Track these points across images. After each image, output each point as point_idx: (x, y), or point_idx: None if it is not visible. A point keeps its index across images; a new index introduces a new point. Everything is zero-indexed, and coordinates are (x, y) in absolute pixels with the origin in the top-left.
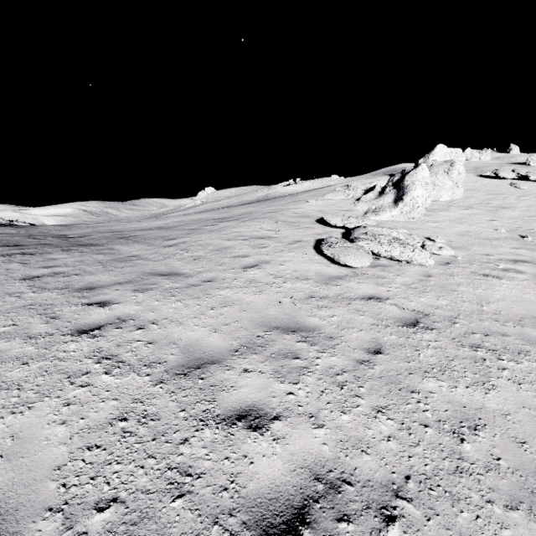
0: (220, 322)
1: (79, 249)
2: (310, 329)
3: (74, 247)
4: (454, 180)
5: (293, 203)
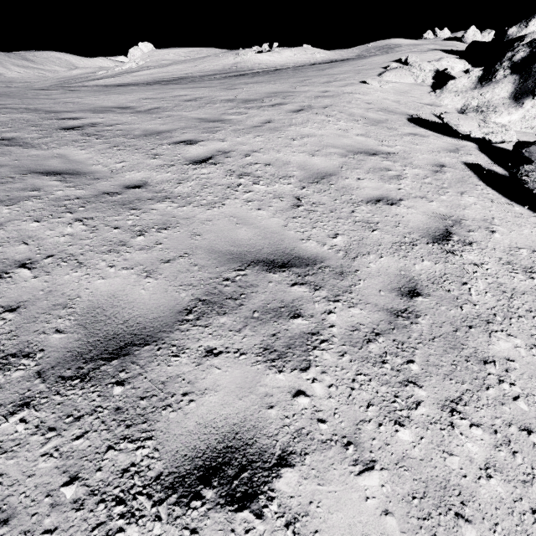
0: None
1: None
2: None
3: None
4: None
5: (338, 82)
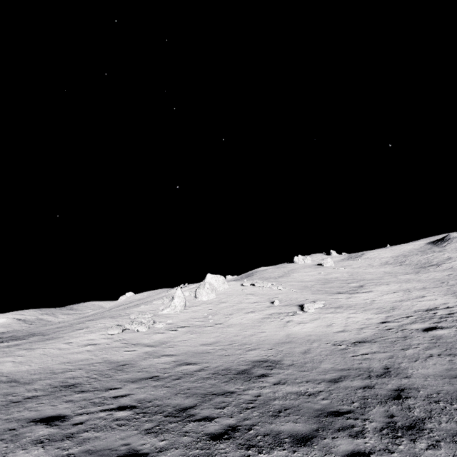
0: (46, 352)
1: (8, 341)
2: (72, 351)
3: (5, 340)
4: (206, 291)
5: (136, 307)
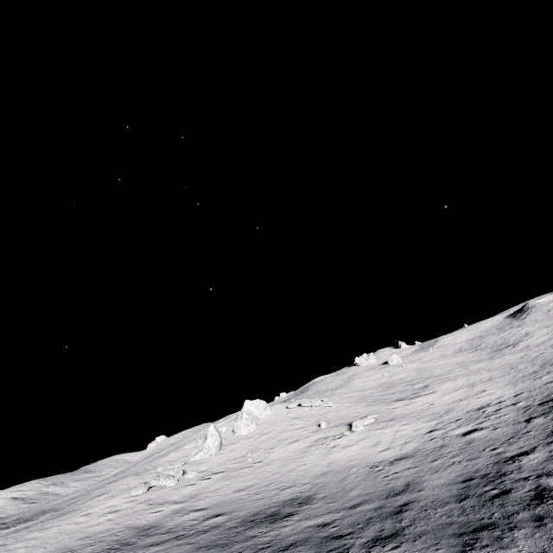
0: (62, 530)
1: (15, 525)
2: (91, 523)
3: (11, 525)
4: (244, 423)
5: (165, 456)
